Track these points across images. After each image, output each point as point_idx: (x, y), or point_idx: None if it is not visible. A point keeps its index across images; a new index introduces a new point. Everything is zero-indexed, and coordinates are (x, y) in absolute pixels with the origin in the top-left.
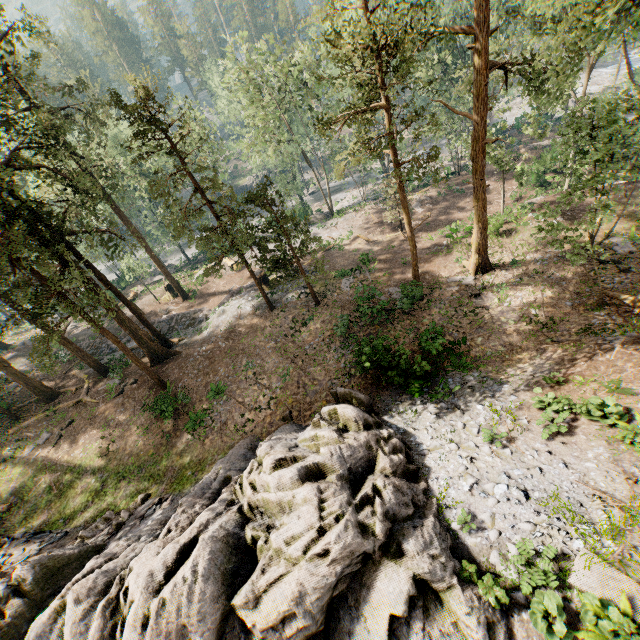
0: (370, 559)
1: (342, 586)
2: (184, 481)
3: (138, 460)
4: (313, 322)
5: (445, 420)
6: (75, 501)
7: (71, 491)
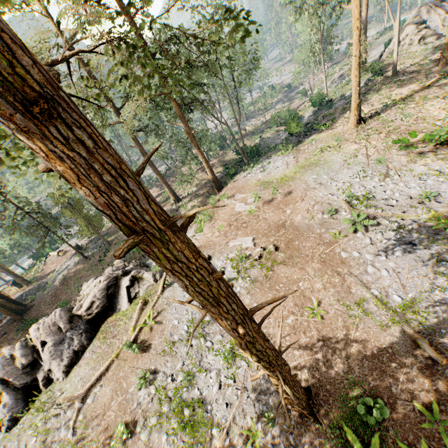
0: (119, 279)
1: (112, 291)
2: None
3: None
4: (110, 253)
5: None
6: None
7: None
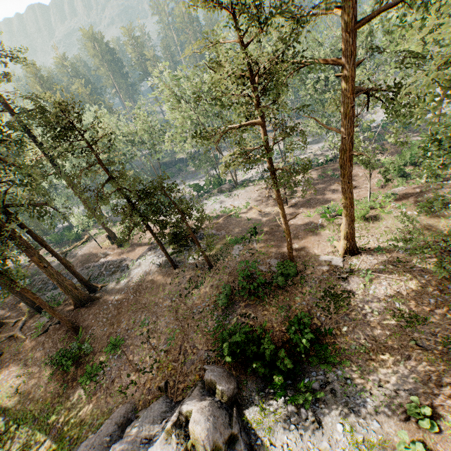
0: None
1: None
2: (59, 448)
3: (36, 408)
4: (204, 285)
5: (303, 438)
6: None
7: None
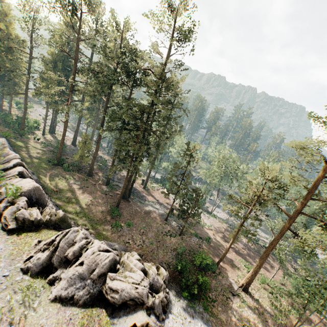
0: (142, 305)
1: (130, 303)
2: (100, 237)
3: (93, 217)
4: (173, 238)
5: (185, 313)
6: (70, 208)
7: (71, 204)
